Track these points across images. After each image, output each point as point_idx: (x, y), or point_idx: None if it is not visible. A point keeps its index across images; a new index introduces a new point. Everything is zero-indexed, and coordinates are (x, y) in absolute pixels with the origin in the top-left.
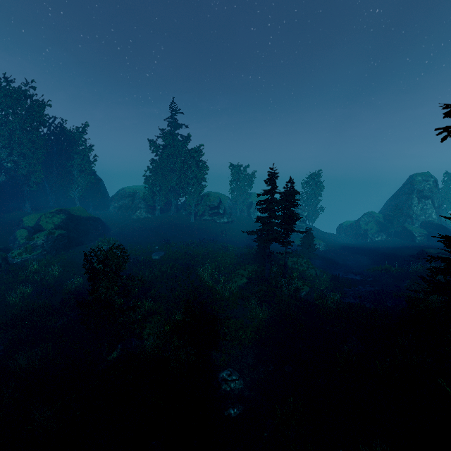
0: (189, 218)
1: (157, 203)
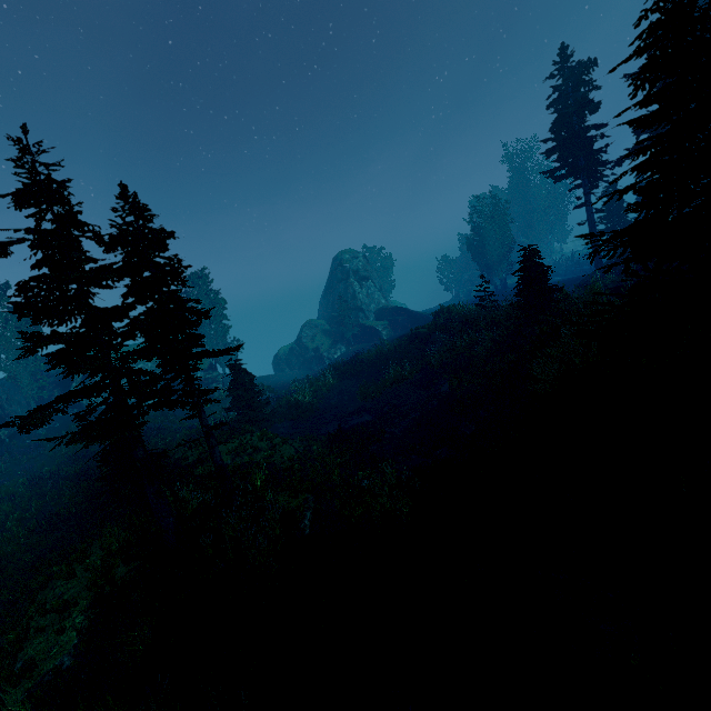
0: None
1: None
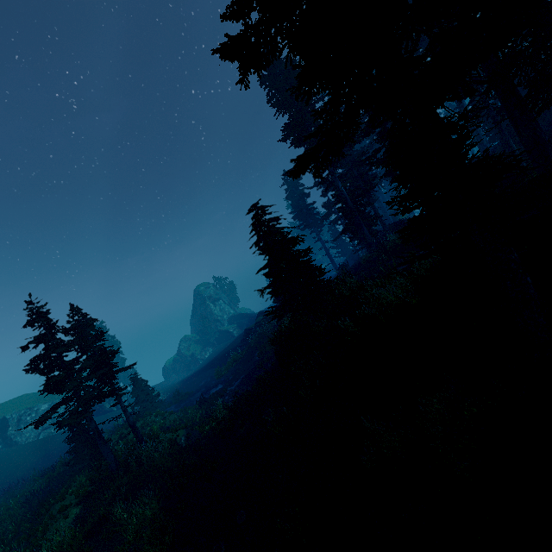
0: None
1: None
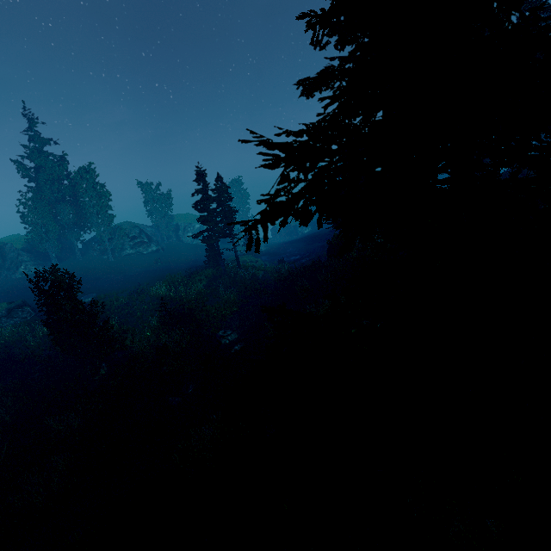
0: (105, 258)
1: (49, 249)
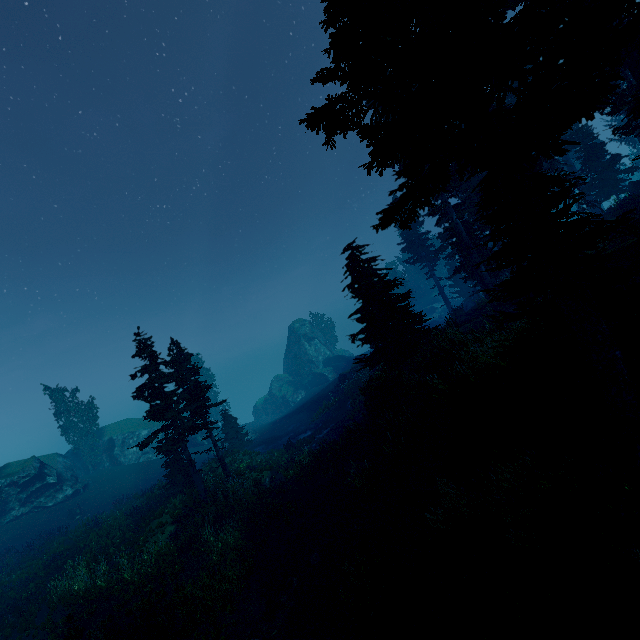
0: None
1: None
